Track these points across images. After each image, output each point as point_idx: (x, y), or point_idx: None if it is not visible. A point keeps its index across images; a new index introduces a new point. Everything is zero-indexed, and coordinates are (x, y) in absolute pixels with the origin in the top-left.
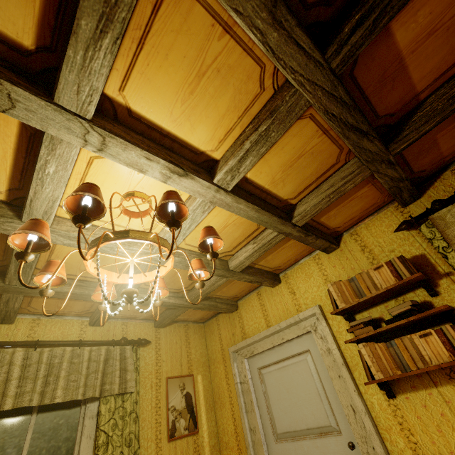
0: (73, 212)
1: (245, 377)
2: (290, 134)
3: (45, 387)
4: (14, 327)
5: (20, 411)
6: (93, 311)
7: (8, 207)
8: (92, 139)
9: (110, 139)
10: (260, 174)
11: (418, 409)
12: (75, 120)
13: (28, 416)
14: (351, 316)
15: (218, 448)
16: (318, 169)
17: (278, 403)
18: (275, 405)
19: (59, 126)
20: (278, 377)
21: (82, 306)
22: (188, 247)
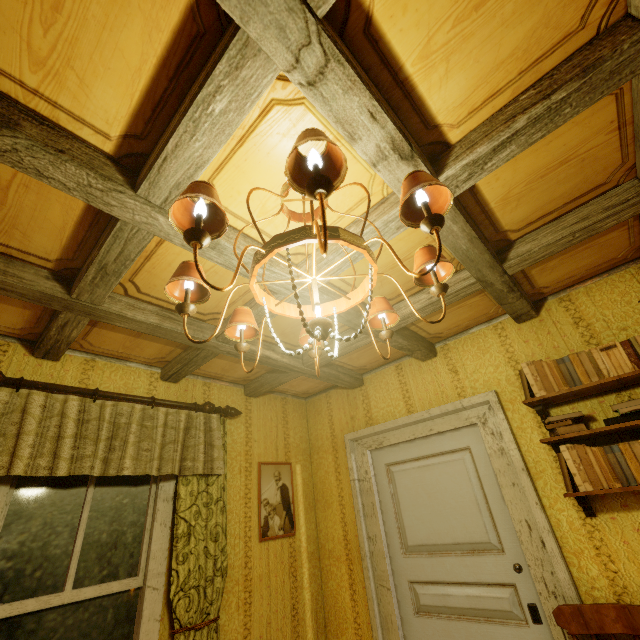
0: (289, 174)
1: (366, 474)
2: (572, 120)
3: (110, 454)
4: (60, 366)
5: (72, 480)
6: (169, 361)
7: (115, 167)
8: (307, 59)
9: (335, 66)
10: (495, 182)
11: (627, 532)
12: (299, 13)
13: (83, 489)
14: (545, 410)
15: (317, 556)
16: (575, 189)
17: (413, 509)
18: (408, 512)
19: (269, 21)
20: (416, 478)
21: (158, 350)
22: (339, 282)
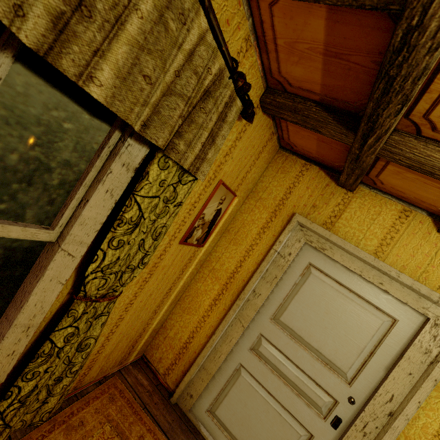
0: None
1: (289, 255)
2: None
3: (75, 15)
4: None
5: None
6: None
7: None
8: None
9: None
10: None
11: None
12: None
13: None
14: None
15: (202, 263)
16: None
17: (304, 307)
18: (299, 304)
19: None
20: (328, 295)
21: None
22: None
